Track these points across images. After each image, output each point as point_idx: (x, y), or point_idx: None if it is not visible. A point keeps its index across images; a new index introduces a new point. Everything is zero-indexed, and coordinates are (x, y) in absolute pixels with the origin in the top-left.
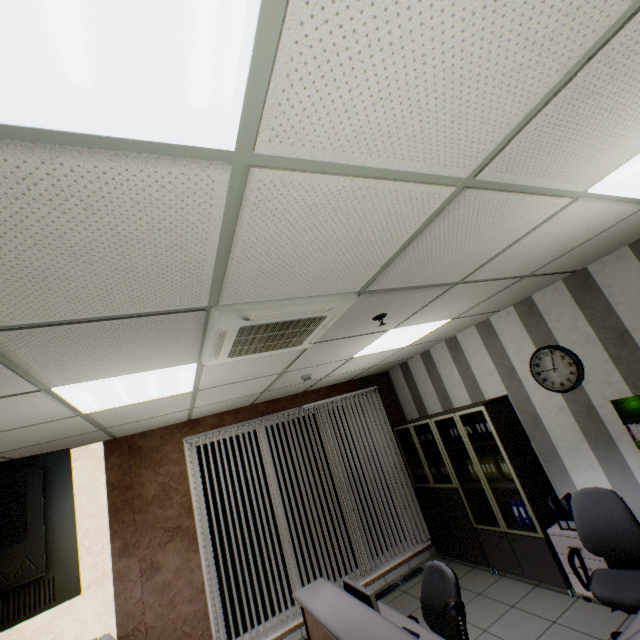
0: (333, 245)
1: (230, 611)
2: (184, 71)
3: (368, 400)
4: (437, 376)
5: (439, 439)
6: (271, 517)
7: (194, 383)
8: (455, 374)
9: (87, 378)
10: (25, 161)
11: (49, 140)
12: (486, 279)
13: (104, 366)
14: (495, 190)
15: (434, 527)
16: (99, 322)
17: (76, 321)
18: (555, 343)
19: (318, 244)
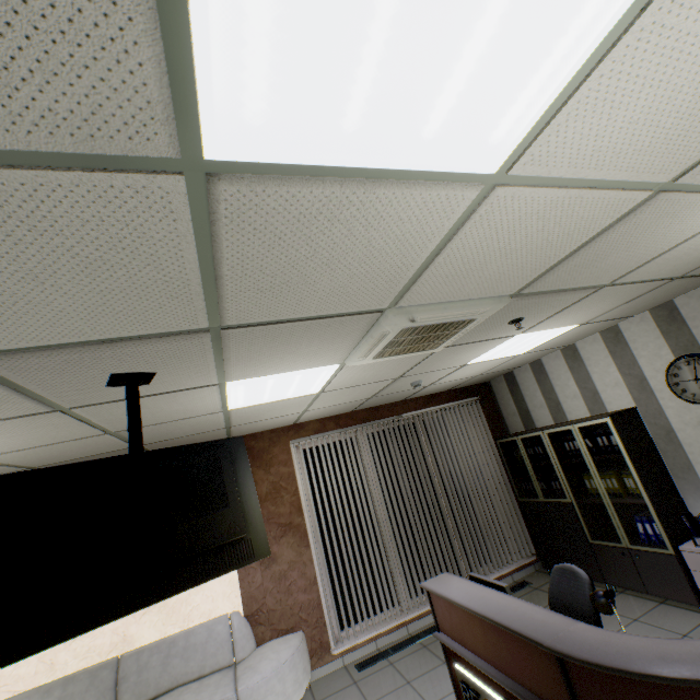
0: (518, 250)
1: (342, 603)
2: (498, 119)
3: (468, 411)
4: (549, 387)
5: (552, 452)
6: (376, 521)
7: (323, 385)
8: (571, 385)
9: (256, 374)
10: (354, 193)
11: (376, 176)
12: (634, 281)
13: (275, 363)
14: (687, 192)
15: (541, 542)
16: (302, 322)
17: (286, 321)
18: (699, 351)
19: (506, 249)
